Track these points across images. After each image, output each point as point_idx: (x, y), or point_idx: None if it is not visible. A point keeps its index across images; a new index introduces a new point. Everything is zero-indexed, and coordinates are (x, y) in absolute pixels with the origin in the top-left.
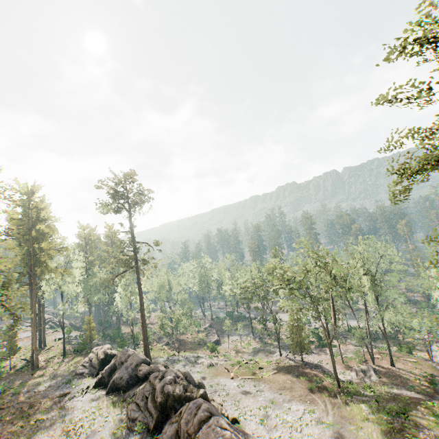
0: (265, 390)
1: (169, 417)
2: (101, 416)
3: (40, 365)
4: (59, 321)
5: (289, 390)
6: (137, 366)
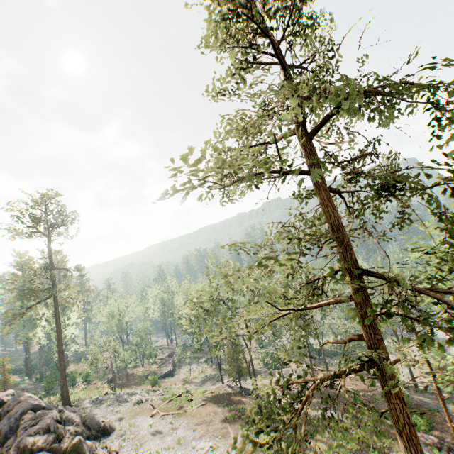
0: (180, 427)
1: None
2: None
3: None
4: None
5: (206, 424)
6: (23, 414)
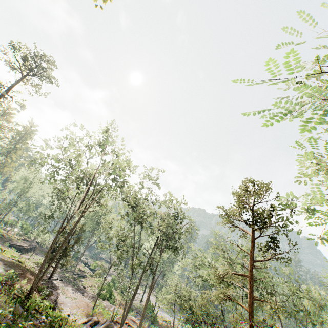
0: None
1: None
2: None
3: None
4: None
5: None
6: None
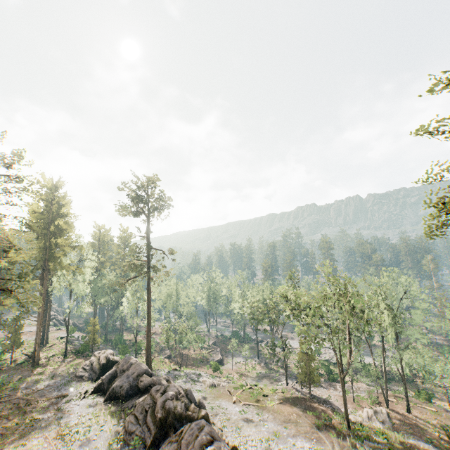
0: (268, 420)
1: (168, 435)
2: (98, 424)
3: (41, 363)
4: (64, 319)
5: (294, 424)
6: (139, 376)
